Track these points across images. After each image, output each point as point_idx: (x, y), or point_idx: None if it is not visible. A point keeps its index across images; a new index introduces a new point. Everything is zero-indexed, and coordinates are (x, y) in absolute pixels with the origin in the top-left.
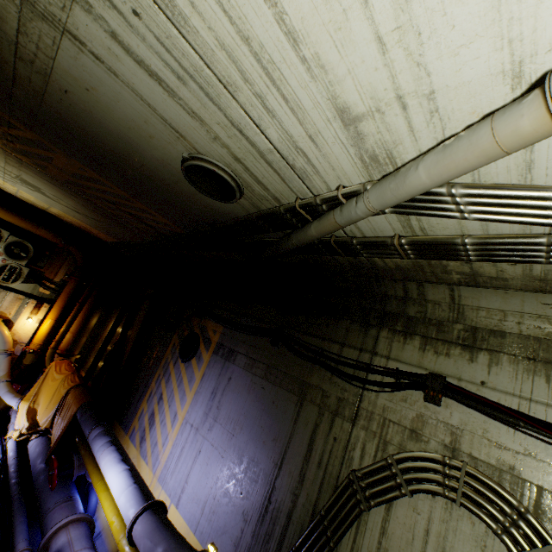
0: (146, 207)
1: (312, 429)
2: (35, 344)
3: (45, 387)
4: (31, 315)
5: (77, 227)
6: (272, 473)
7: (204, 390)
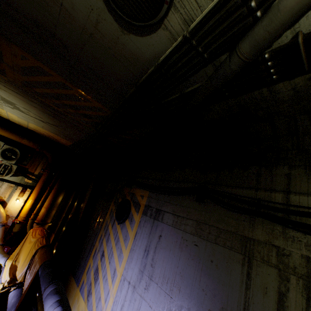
0: (79, 91)
1: (276, 299)
2: (21, 217)
3: (24, 248)
4: (18, 197)
5: (48, 138)
6: None
7: (138, 247)
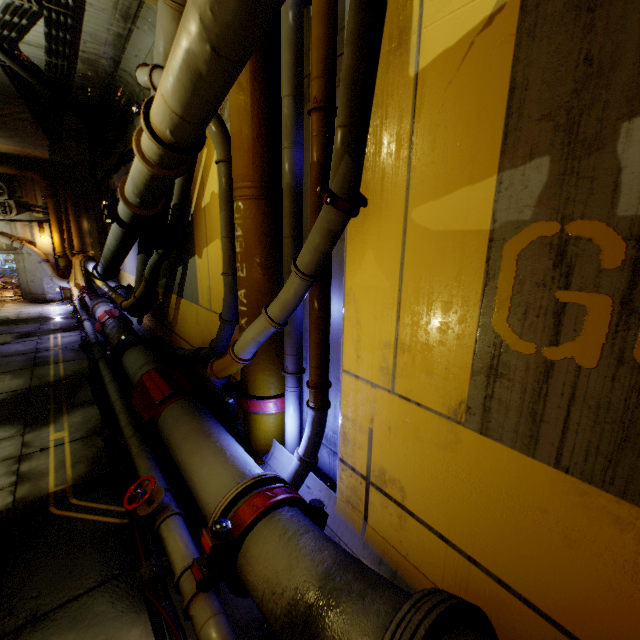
0: None
1: None
2: (59, 252)
3: (77, 271)
4: (42, 234)
5: (20, 155)
6: None
7: None
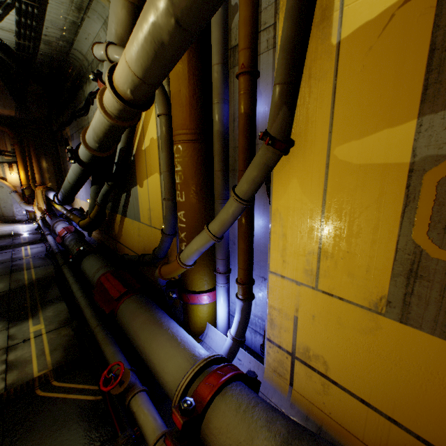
0: None
1: None
2: (24, 185)
3: (39, 198)
4: (11, 172)
5: None
6: None
7: None
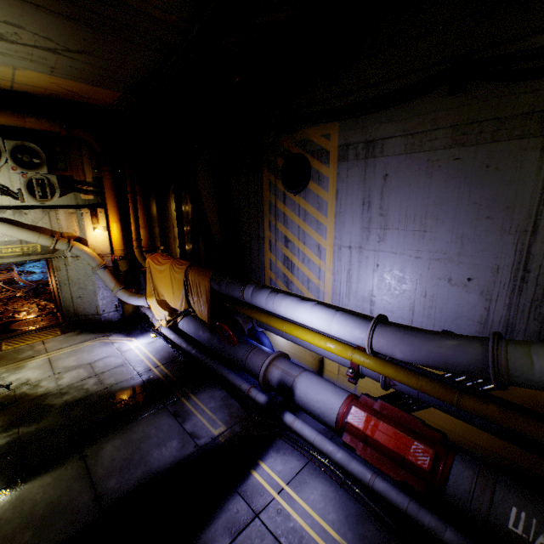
0: None
1: None
2: (119, 251)
3: (157, 281)
4: (94, 225)
5: (62, 101)
6: (518, 243)
7: (348, 207)
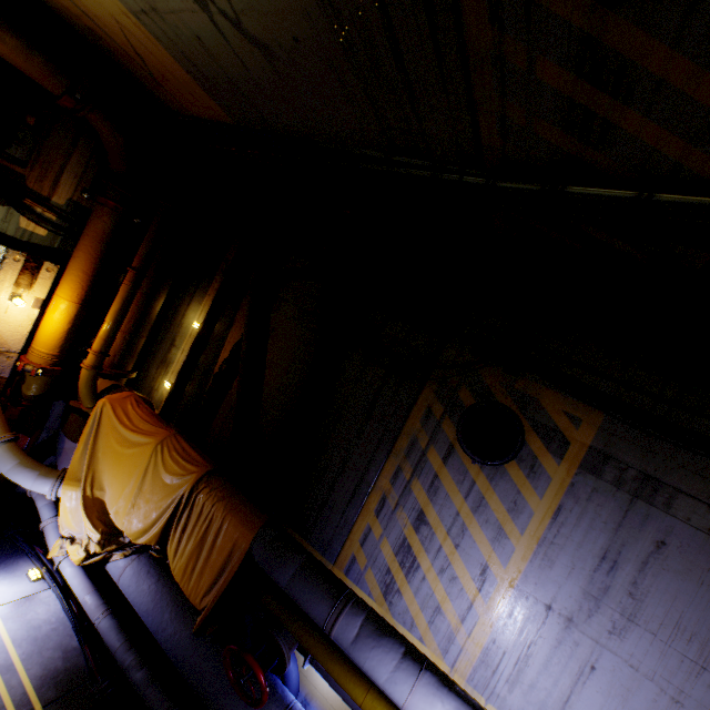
0: None
1: None
2: (42, 355)
3: (104, 455)
4: (17, 289)
5: (97, 49)
6: None
7: (572, 544)
